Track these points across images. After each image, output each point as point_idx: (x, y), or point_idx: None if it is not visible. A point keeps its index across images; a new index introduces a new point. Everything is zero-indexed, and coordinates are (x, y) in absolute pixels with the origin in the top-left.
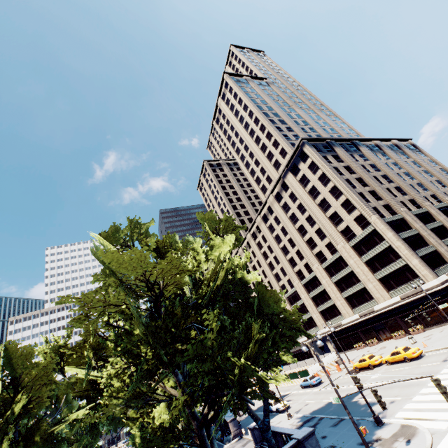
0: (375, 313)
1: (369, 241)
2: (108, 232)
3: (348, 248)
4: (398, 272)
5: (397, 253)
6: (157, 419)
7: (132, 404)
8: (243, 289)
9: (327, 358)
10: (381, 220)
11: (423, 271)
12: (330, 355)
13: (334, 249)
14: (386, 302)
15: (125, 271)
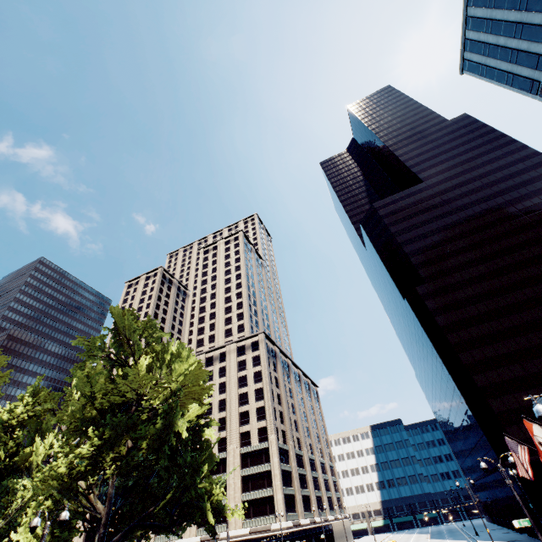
0: (219, 540)
1: (258, 456)
2: (122, 311)
3: (238, 454)
4: (262, 501)
5: (272, 480)
6: (30, 537)
7: (65, 496)
8: (196, 438)
9: None
10: (277, 442)
11: (281, 509)
12: None
13: (225, 447)
14: (236, 530)
15: (184, 378)
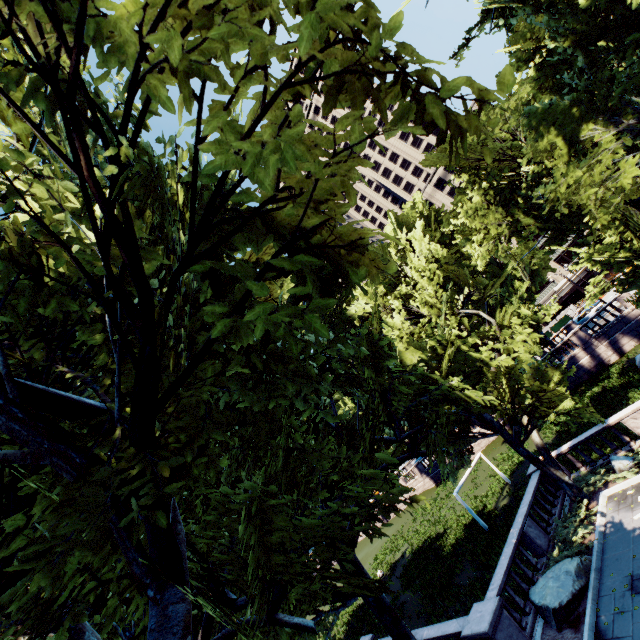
0: None
1: None
2: None
3: None
4: None
5: None
6: None
7: None
8: None
9: (571, 307)
10: None
11: None
12: (572, 306)
13: None
14: None
15: None
